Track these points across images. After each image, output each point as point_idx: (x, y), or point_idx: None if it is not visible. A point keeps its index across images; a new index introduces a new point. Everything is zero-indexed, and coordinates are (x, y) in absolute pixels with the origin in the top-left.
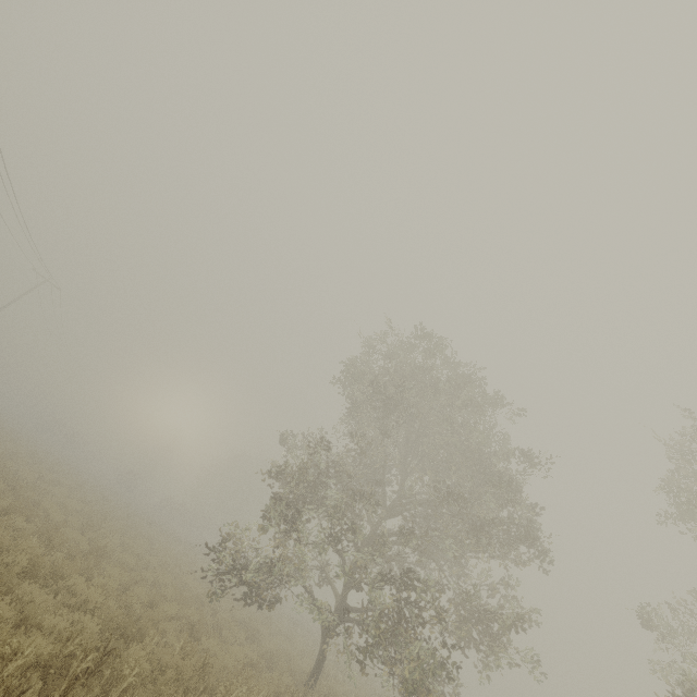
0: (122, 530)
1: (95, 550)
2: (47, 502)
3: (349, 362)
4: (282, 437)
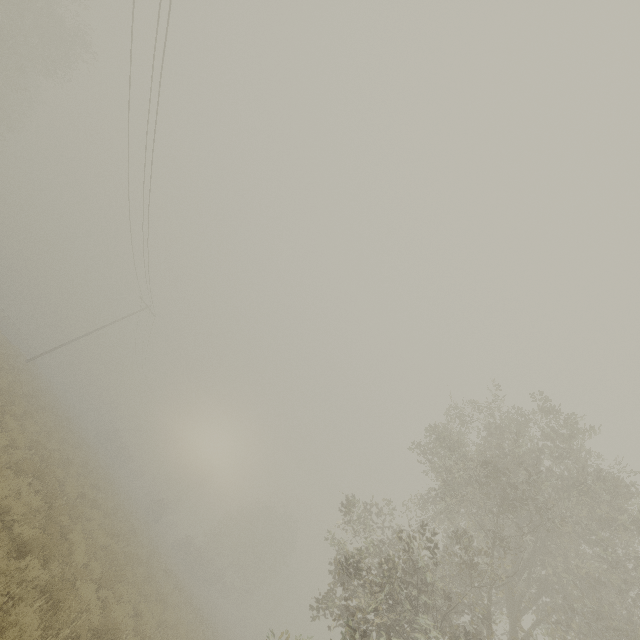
0: (140, 586)
1: (104, 629)
2: (75, 534)
3: (430, 426)
4: (347, 508)
